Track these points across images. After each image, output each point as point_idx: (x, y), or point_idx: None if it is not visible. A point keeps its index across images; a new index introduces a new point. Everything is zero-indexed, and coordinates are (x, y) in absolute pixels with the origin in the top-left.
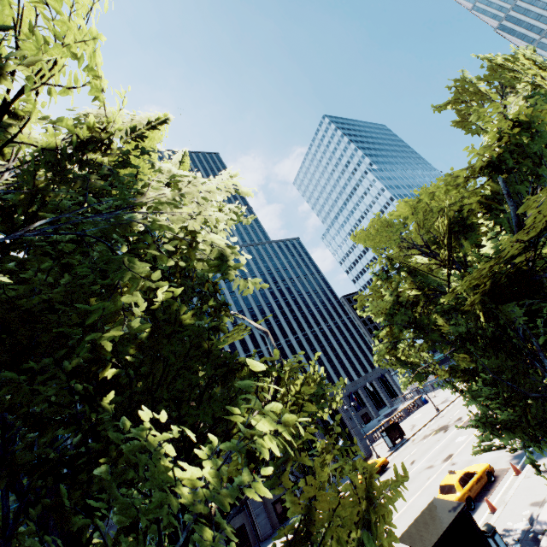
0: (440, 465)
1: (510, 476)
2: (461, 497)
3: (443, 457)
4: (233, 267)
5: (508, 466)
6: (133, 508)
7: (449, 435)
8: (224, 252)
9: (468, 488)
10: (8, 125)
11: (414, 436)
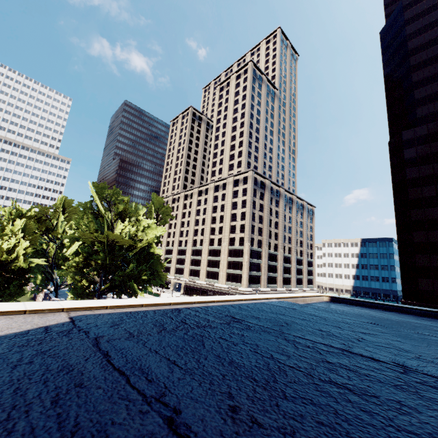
0: None
1: None
2: None
3: None
4: None
5: None
6: None
7: None
8: None
9: None
10: None
11: None
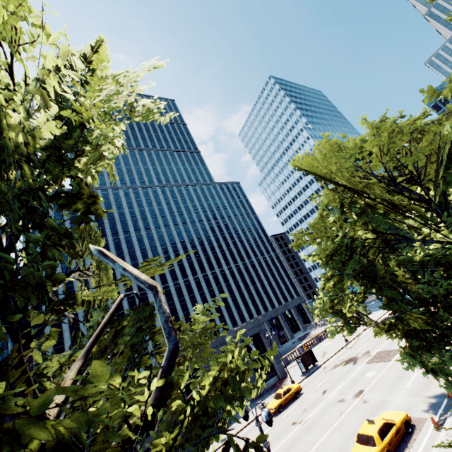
0: (352, 400)
1: (429, 429)
2: (380, 451)
3: (354, 392)
4: None
5: (424, 415)
6: None
7: (359, 368)
8: None
9: (388, 441)
10: None
11: (325, 363)
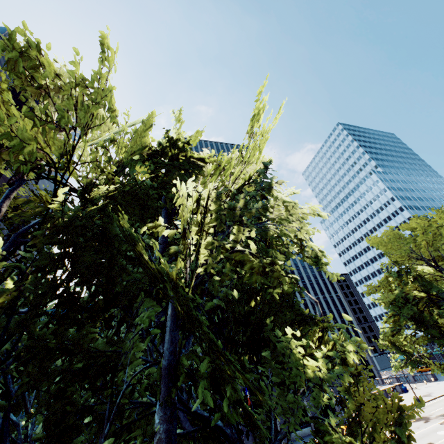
0: None
1: None
2: None
3: (422, 443)
4: (324, 267)
5: None
6: (282, 376)
7: (430, 426)
8: (318, 257)
9: None
10: (203, 168)
11: None
